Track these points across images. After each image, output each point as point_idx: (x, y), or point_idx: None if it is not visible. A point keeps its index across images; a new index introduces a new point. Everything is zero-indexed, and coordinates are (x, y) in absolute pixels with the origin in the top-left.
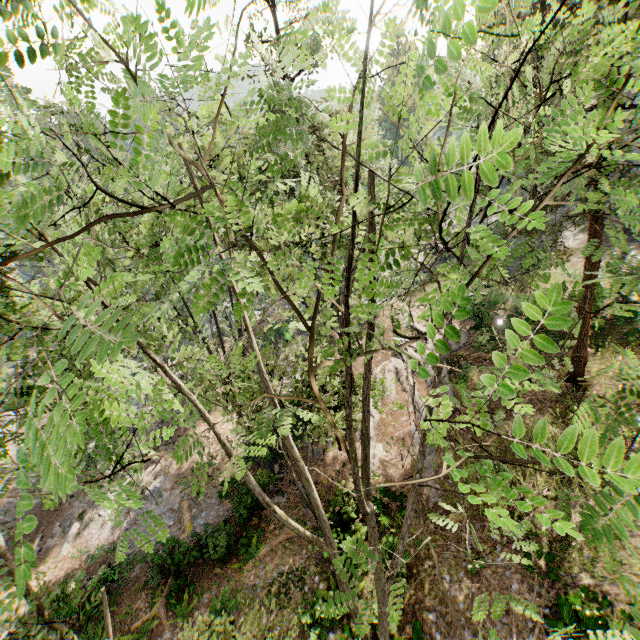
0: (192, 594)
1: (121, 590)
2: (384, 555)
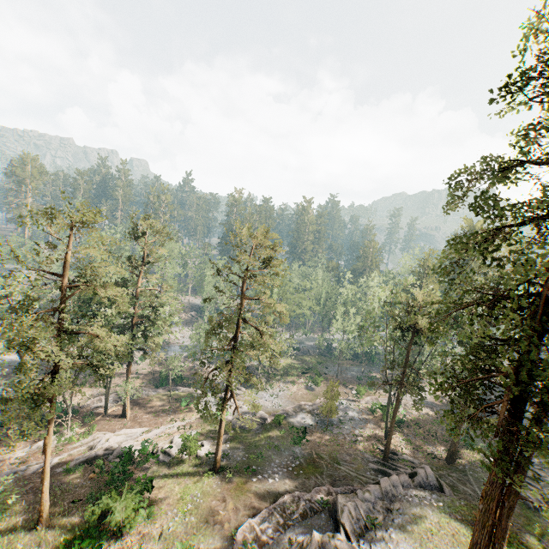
0: None
1: None
2: None
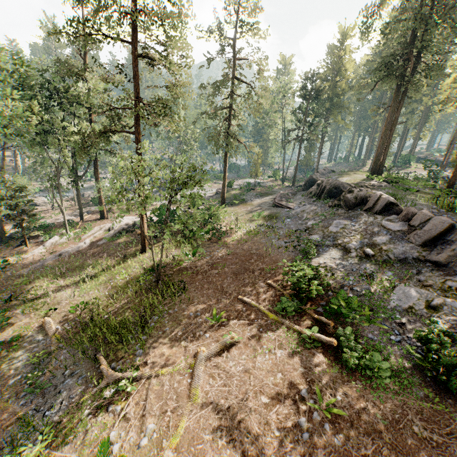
0: None
1: None
2: None
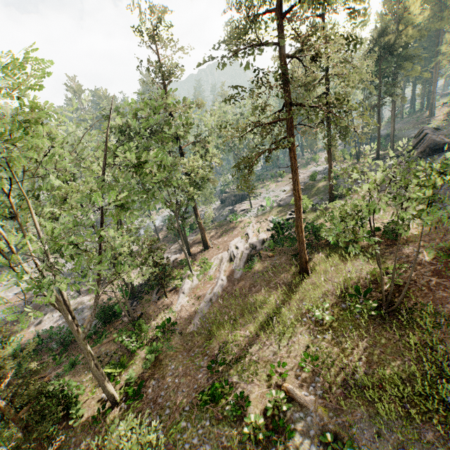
0: (67, 356)
1: (43, 350)
2: (150, 350)
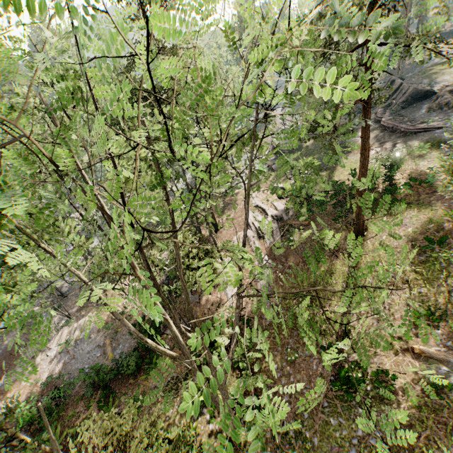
0: (115, 398)
1: (67, 402)
2: (237, 358)
